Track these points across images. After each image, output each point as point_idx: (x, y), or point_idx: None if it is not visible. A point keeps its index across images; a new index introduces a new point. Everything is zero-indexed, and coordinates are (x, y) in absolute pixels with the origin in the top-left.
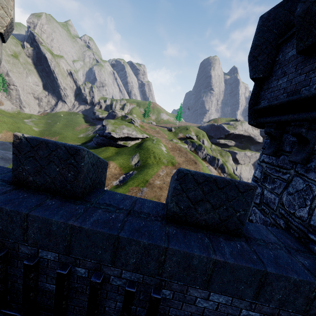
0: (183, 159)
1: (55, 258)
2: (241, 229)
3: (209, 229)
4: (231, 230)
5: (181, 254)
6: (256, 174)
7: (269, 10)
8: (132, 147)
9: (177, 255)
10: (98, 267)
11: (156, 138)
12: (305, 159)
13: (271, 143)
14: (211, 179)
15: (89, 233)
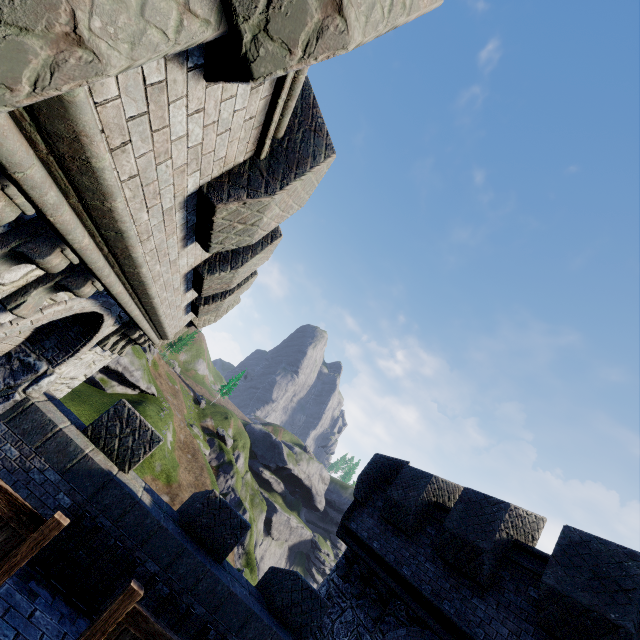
0: (192, 480)
1: (200, 614)
2: (309, 638)
3: (291, 631)
4: (303, 636)
5: (281, 639)
6: (323, 591)
7: (382, 455)
8: (114, 398)
9: (278, 639)
10: (225, 633)
11: (169, 405)
12: (359, 595)
13: (345, 566)
14: (310, 589)
15: (238, 601)
